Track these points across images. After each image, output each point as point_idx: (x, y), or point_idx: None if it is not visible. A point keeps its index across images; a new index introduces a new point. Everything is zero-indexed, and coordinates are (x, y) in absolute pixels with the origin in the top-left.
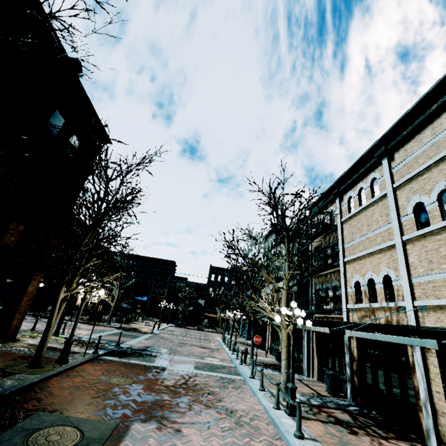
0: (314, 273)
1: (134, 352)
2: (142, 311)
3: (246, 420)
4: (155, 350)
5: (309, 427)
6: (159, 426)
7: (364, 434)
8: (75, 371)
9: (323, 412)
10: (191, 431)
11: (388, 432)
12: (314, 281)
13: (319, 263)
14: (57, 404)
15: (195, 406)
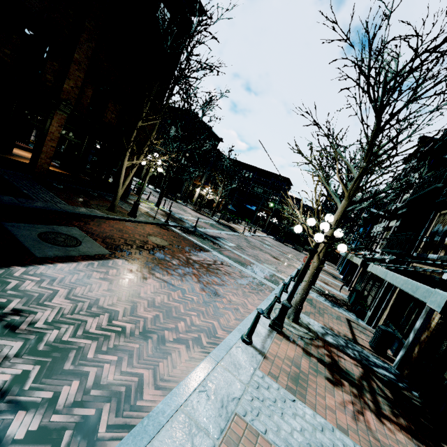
0: (440, 207)
1: (201, 235)
2: (250, 219)
3: (219, 306)
4: (222, 241)
5: (278, 345)
6: (136, 269)
7: (351, 393)
8: (136, 224)
9: (327, 350)
10: (154, 283)
11: (401, 416)
12: (436, 219)
13: (422, 175)
14: (93, 230)
15: (189, 277)
